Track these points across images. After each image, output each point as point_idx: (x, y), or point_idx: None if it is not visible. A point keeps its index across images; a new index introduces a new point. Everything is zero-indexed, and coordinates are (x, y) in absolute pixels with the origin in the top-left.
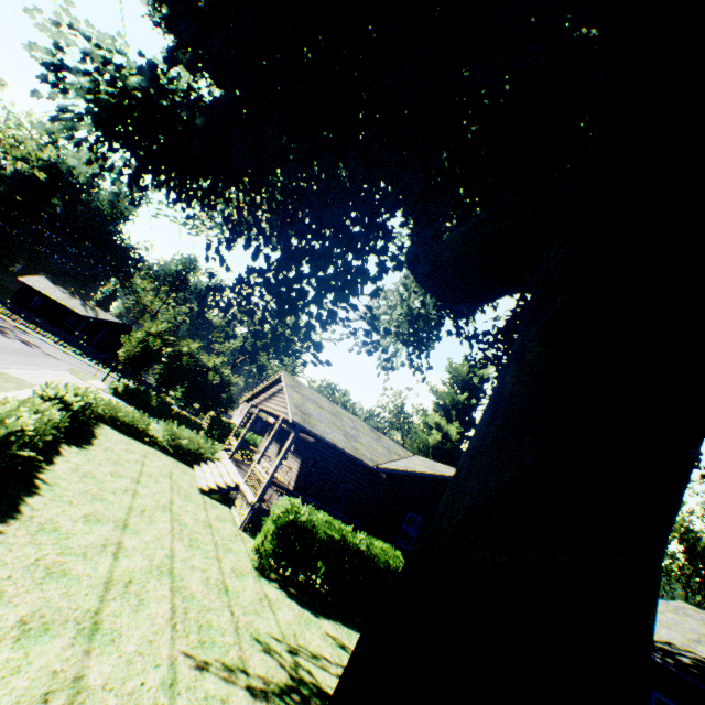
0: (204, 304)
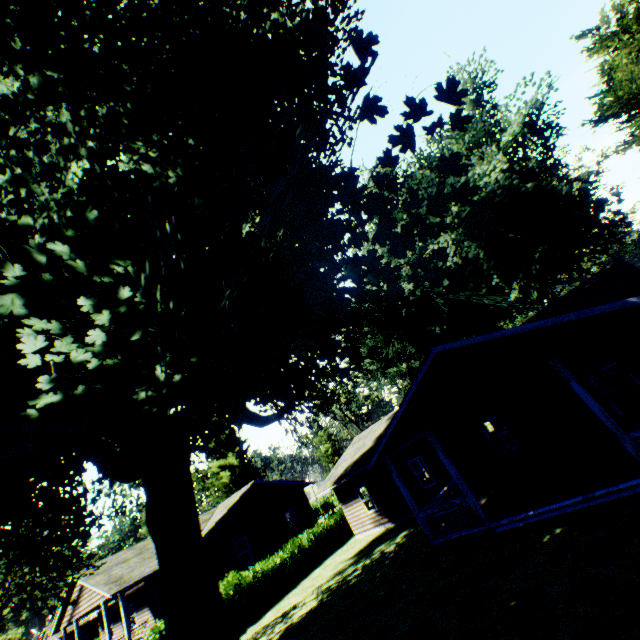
0: (2, 616)
